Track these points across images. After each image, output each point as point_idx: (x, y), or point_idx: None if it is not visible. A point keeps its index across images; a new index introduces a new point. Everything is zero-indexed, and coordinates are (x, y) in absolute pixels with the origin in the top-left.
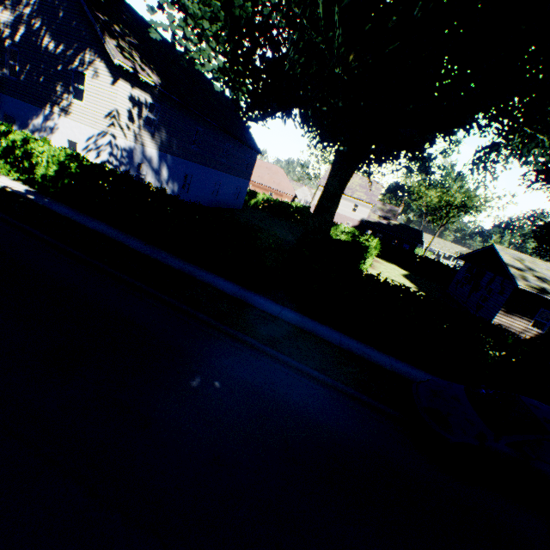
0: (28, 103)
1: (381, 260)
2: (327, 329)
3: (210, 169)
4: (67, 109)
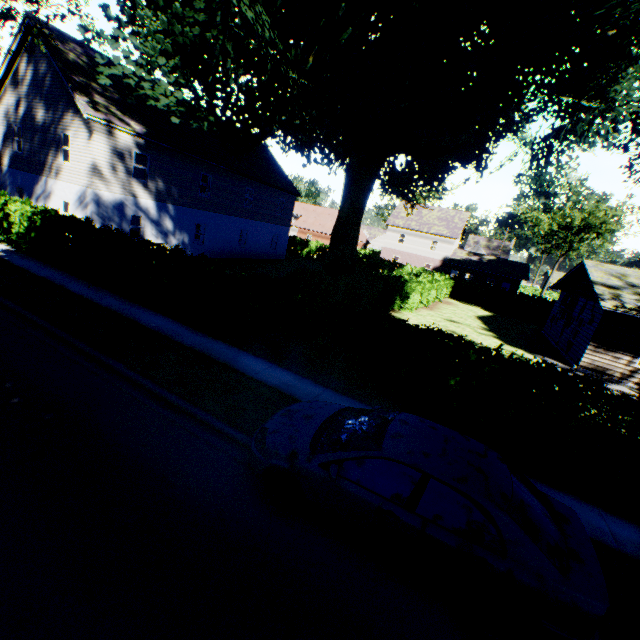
0: (32, 173)
1: (459, 302)
2: (256, 361)
3: (230, 217)
4: (59, 172)
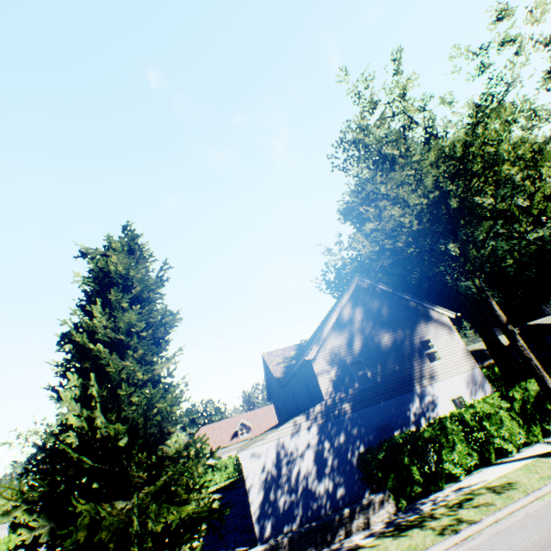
0: (395, 396)
1: None
2: None
3: None
4: (432, 374)
